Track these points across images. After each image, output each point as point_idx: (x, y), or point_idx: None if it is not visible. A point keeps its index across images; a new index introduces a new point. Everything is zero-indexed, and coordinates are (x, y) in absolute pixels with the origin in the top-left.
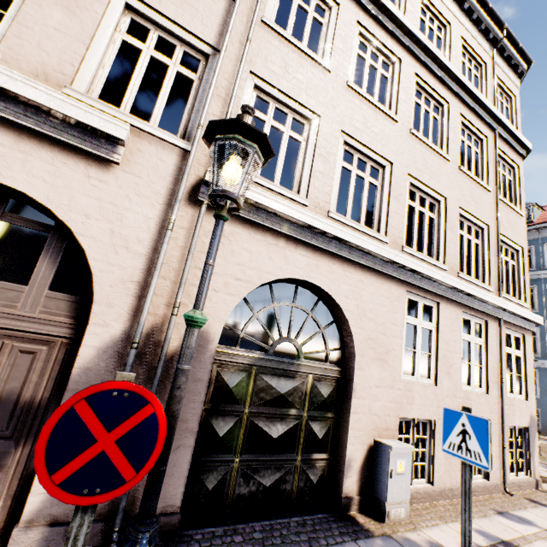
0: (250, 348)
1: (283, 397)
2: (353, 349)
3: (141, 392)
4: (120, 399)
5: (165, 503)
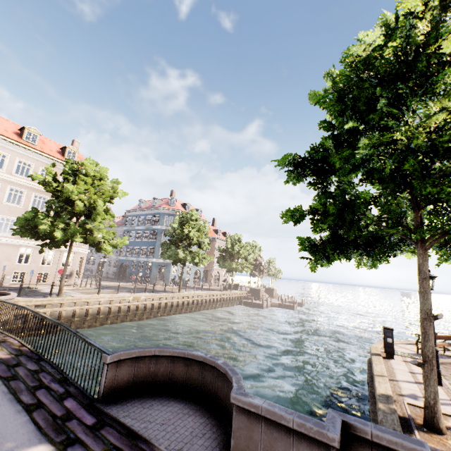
0: None
1: None
2: (0, 259)
3: None
4: None
5: None
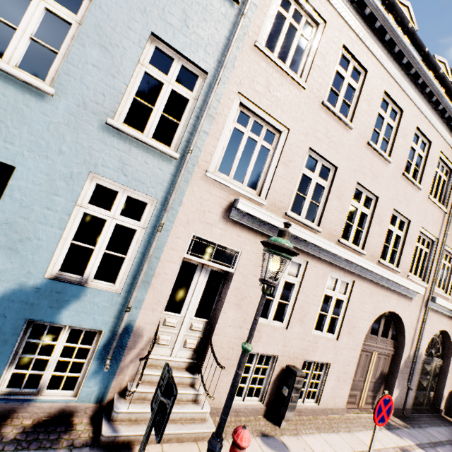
0: None
1: (428, 372)
2: (450, 355)
3: None
4: None
5: (408, 405)
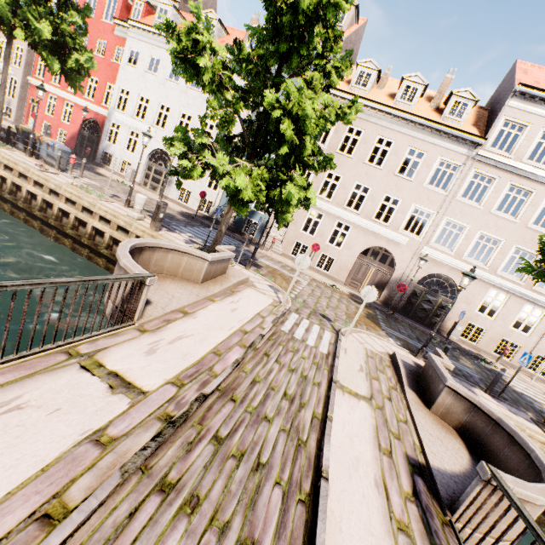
0: (437, 291)
1: (430, 300)
2: (457, 297)
3: (405, 285)
4: (403, 285)
5: (399, 307)
